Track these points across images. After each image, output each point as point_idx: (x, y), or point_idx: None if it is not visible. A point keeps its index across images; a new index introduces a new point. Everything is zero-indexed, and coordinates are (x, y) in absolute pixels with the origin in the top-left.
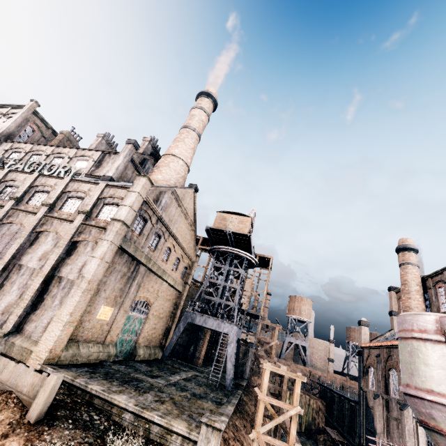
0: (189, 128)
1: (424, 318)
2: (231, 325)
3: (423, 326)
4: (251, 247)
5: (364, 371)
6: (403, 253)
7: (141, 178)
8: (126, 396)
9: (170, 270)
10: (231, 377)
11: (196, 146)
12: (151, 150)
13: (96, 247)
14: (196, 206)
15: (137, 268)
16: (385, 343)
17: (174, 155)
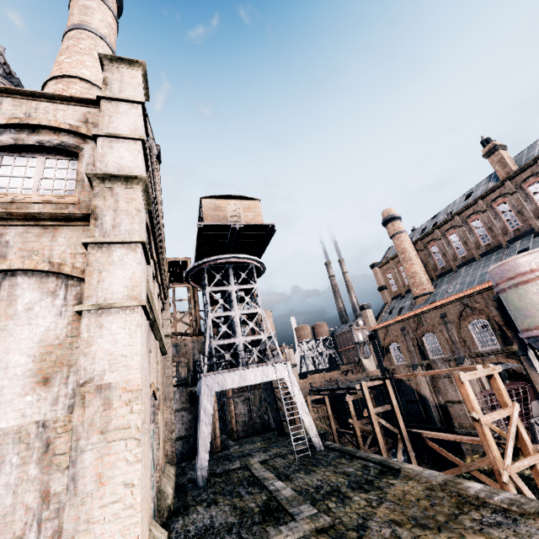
0: (91, 31)
1: None
2: (280, 365)
3: None
4: (263, 247)
5: (384, 351)
6: (393, 223)
7: (124, 68)
8: None
9: None
10: (315, 432)
11: None
12: None
13: (89, 272)
14: (160, 192)
15: None
16: (413, 312)
17: (86, 79)
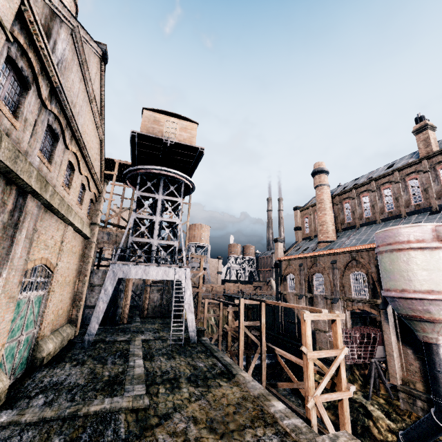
0: None
1: (421, 229)
2: (181, 269)
3: (420, 236)
4: (193, 168)
5: (283, 278)
6: (320, 175)
7: None
8: None
9: (74, 205)
10: (194, 328)
11: None
12: None
13: None
14: (104, 92)
15: (20, 203)
16: (312, 254)
17: None
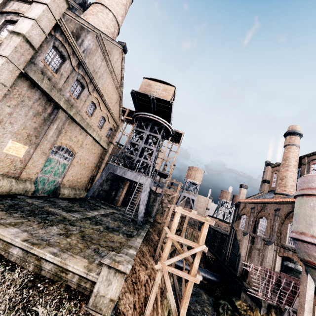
0: None
1: None
2: (146, 178)
3: None
4: (170, 116)
5: (238, 217)
6: (291, 136)
7: None
8: (18, 229)
9: (95, 126)
10: (142, 215)
11: (129, 5)
12: (80, 0)
13: None
14: (123, 69)
15: (56, 112)
16: (262, 200)
17: (103, 4)
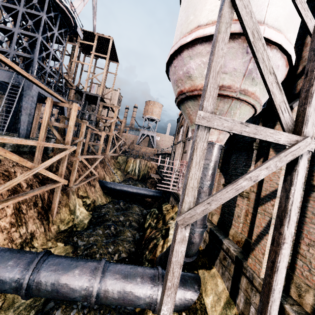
0: None
1: None
2: None
3: None
4: None
5: (178, 131)
6: None
7: None
8: None
9: None
10: (25, 127)
11: None
12: None
13: None
14: None
15: None
16: None
17: None
